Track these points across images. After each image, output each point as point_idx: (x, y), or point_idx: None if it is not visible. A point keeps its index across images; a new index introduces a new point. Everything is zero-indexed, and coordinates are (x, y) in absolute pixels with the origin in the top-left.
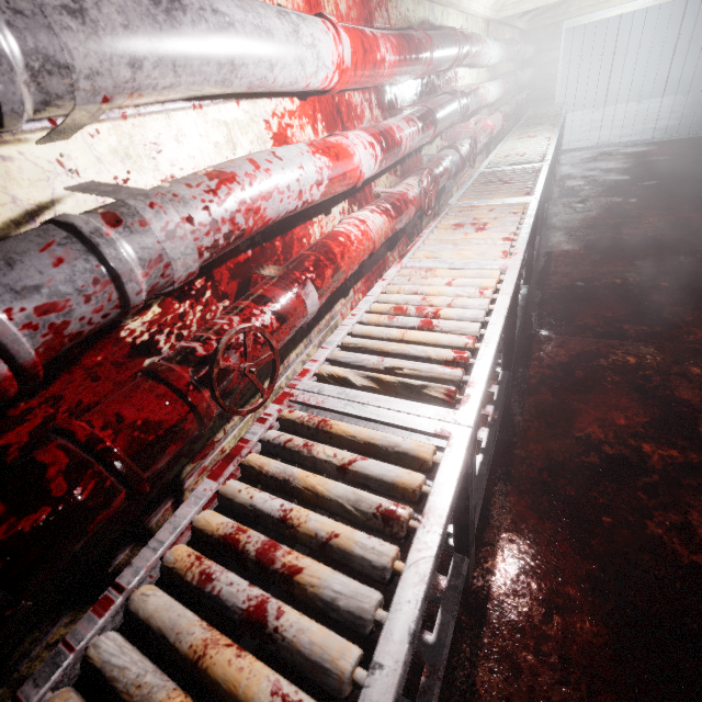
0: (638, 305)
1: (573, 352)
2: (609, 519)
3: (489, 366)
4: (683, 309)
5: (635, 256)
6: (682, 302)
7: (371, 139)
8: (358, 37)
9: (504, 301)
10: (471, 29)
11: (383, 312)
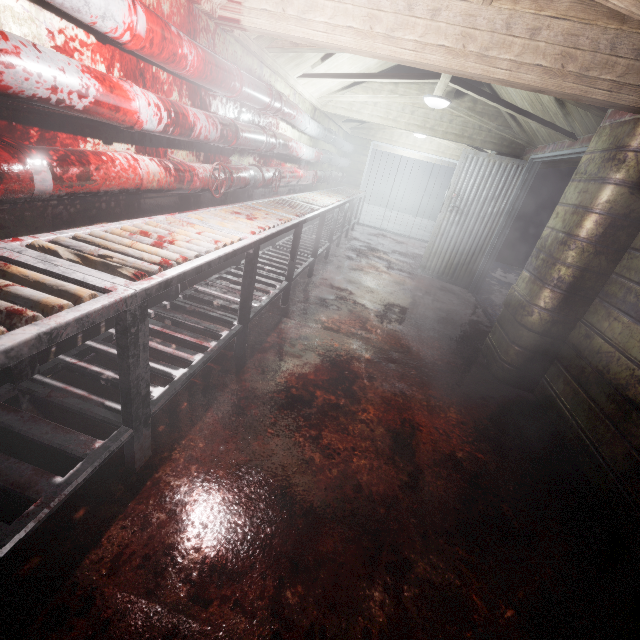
0: (356, 317)
1: (303, 333)
2: (272, 431)
3: (182, 271)
4: (379, 325)
5: (369, 291)
6: (380, 321)
7: (159, 103)
8: (159, 24)
9: (227, 249)
10: (298, 103)
11: (131, 232)
